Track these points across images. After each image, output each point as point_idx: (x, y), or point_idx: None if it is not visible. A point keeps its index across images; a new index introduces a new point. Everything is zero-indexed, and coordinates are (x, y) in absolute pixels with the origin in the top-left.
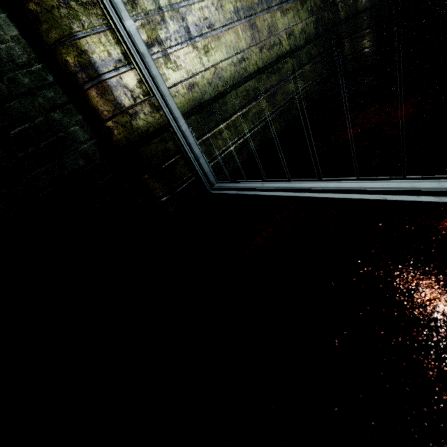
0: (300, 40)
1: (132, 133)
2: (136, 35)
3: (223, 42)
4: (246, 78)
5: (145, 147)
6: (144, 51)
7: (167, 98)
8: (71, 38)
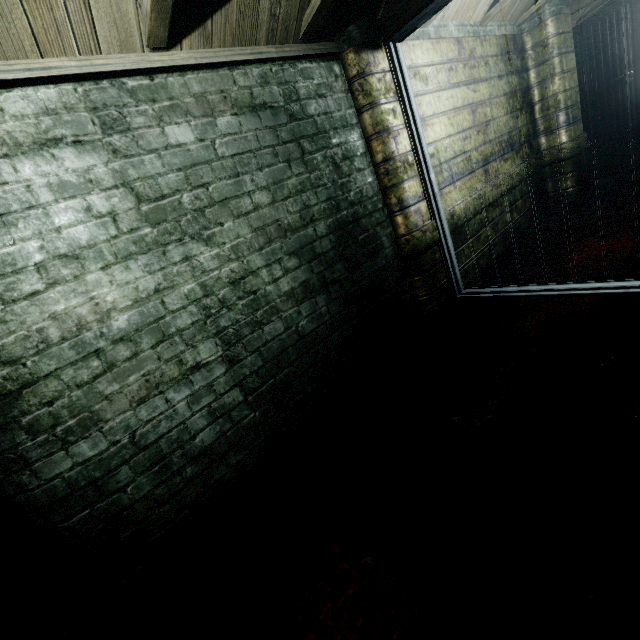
0: (516, 181)
1: (421, 245)
2: (434, 182)
3: (469, 184)
4: (482, 210)
5: (424, 256)
6: (437, 192)
7: (443, 222)
8: (402, 184)
